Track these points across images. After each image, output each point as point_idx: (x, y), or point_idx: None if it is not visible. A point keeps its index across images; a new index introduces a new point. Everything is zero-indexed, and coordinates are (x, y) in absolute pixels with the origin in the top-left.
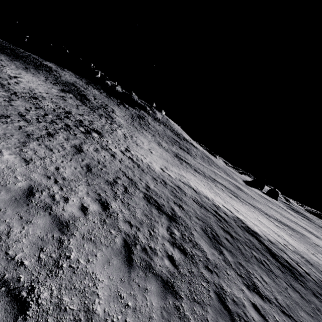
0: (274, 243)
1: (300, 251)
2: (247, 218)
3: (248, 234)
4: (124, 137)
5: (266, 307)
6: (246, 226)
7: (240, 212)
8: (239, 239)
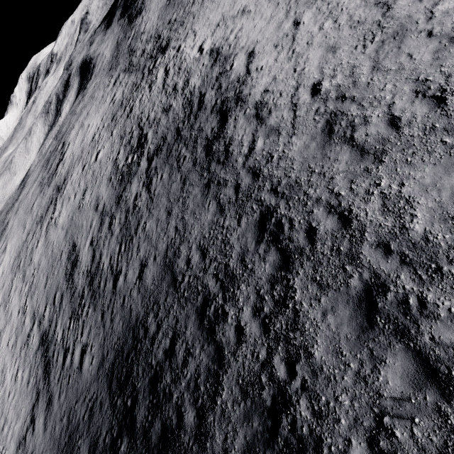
0: (266, 104)
1: (393, 66)
2: (296, 41)
3: (216, 115)
4: (202, 0)
5: (143, 195)
6: (237, 91)
7: (306, 22)
8: (183, 138)
